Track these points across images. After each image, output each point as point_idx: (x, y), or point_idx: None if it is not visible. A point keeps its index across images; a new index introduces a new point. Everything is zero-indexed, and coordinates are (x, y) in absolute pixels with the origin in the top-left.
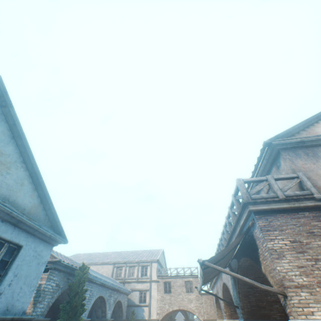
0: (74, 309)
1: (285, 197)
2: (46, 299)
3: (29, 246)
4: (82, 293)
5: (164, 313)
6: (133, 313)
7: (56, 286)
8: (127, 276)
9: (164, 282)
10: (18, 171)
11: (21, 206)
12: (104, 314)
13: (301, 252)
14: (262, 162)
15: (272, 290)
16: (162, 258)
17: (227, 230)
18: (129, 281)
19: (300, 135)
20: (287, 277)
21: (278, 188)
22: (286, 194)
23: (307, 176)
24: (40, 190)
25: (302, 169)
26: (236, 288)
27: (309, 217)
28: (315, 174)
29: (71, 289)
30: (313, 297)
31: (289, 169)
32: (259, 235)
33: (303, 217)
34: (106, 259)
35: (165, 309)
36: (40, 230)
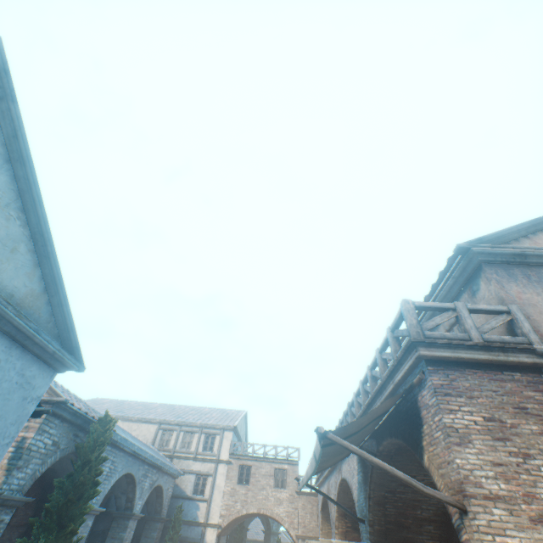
0: (80, 489)
1: (484, 342)
2: (31, 464)
3: (11, 363)
4: (96, 463)
5: (233, 517)
6: (180, 510)
7: (53, 444)
8: (179, 446)
9: (240, 466)
10: (10, 224)
11: (6, 289)
12: (130, 504)
13: (501, 438)
14: (447, 281)
15: (442, 497)
16: (243, 426)
17: (367, 390)
18: (181, 456)
19: (520, 245)
20: (471, 479)
21: (472, 326)
22: (485, 338)
23: (525, 314)
24: (47, 268)
25: (517, 301)
26: (367, 489)
27: (520, 382)
28: (538, 312)
29: (79, 454)
30: (514, 519)
31: (494, 298)
32: (430, 402)
33: (510, 380)
34: (147, 414)
35: (234, 510)
36: (37, 340)
